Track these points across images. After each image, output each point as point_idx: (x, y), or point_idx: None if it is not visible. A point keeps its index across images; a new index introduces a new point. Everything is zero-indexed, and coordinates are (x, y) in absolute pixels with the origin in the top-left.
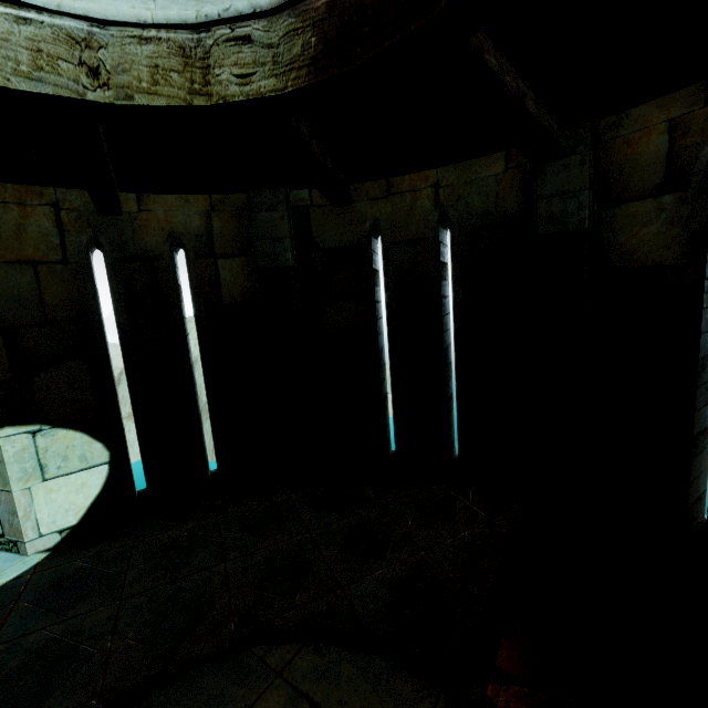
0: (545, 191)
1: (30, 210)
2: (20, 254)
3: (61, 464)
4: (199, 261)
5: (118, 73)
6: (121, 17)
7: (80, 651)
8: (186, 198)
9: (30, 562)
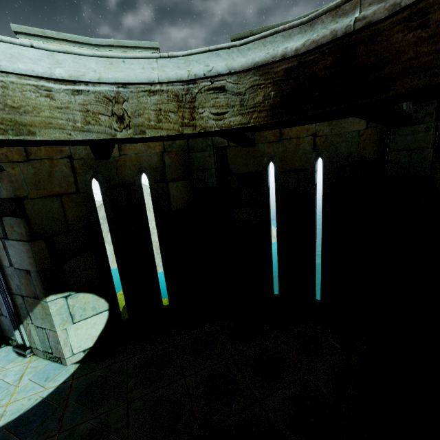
0: (396, 147)
1: (55, 162)
2: (51, 191)
3: (82, 313)
4: (157, 184)
5: (135, 116)
6: (138, 80)
7: (111, 439)
8: (148, 145)
9: (69, 371)
